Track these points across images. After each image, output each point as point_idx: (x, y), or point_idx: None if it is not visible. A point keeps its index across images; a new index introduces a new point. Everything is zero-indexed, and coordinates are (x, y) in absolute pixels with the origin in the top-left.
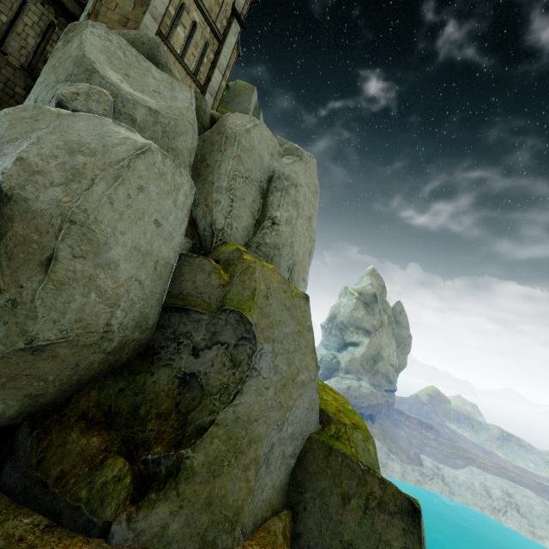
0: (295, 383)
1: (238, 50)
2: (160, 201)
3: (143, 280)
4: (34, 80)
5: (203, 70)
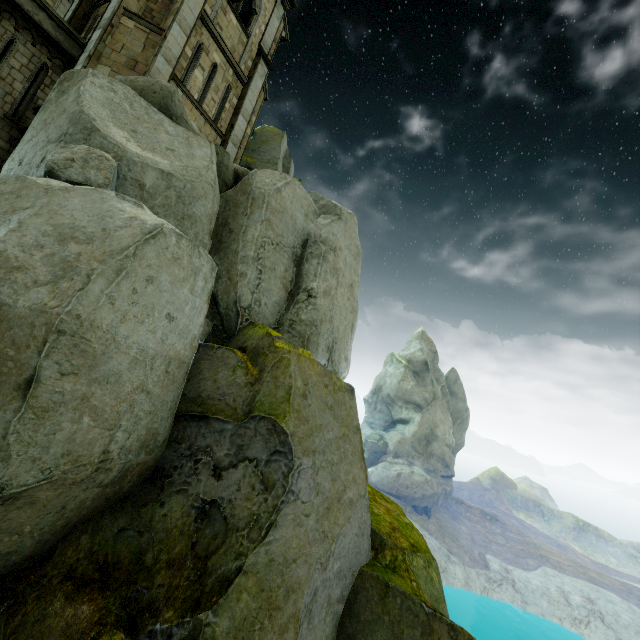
0: (341, 504)
1: (265, 92)
2: (174, 290)
3: (152, 388)
4: (21, 131)
5: (225, 117)
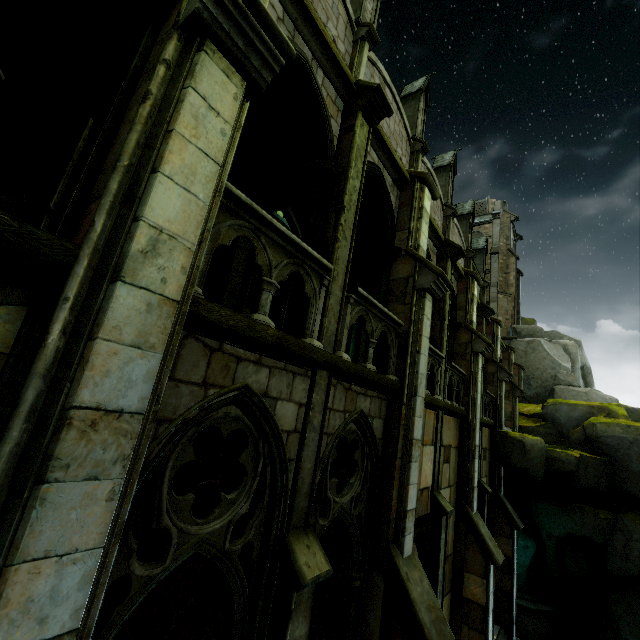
0: None
1: None
2: None
3: None
4: None
5: None
